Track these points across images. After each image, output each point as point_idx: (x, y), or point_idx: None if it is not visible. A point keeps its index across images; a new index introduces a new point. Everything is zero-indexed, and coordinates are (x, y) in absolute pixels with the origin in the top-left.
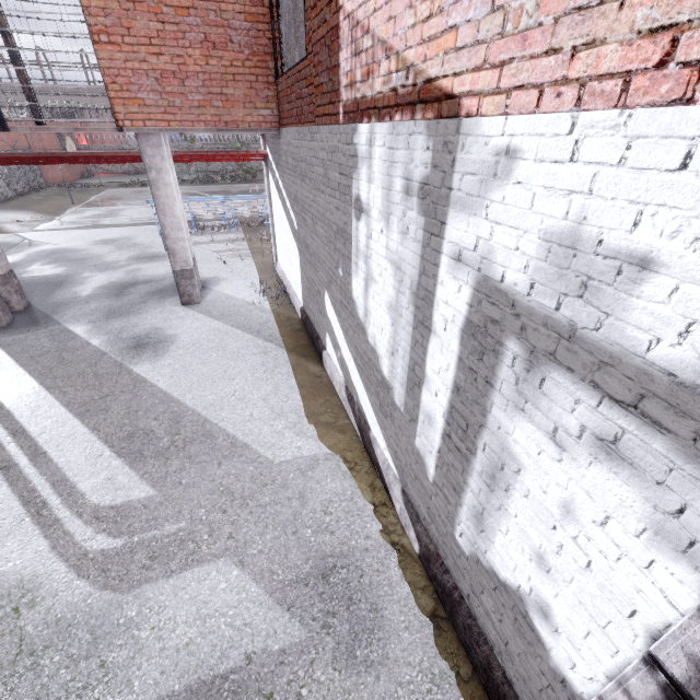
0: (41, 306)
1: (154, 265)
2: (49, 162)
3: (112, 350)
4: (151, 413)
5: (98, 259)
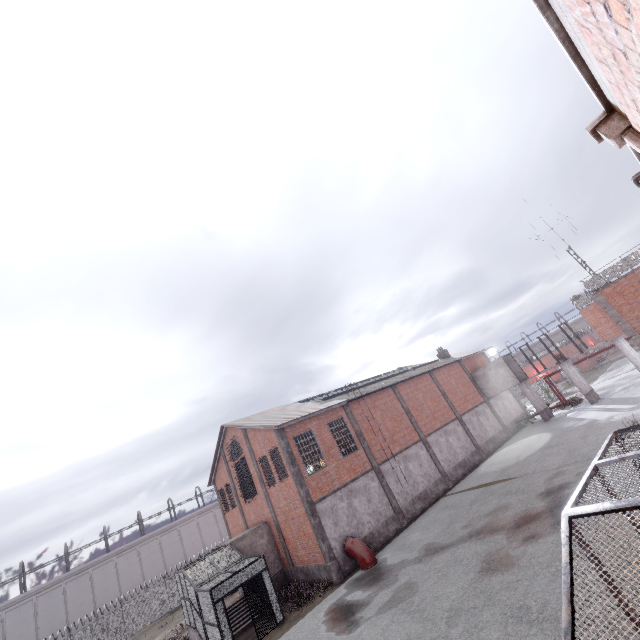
0: (603, 398)
1: (639, 378)
2: (591, 356)
3: (627, 396)
4: (638, 399)
5: (618, 384)
